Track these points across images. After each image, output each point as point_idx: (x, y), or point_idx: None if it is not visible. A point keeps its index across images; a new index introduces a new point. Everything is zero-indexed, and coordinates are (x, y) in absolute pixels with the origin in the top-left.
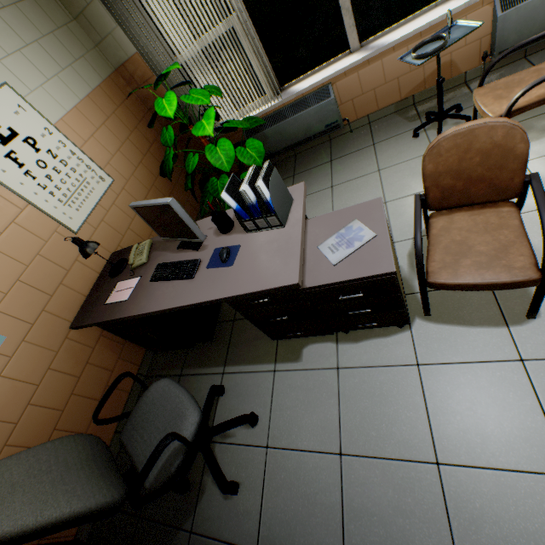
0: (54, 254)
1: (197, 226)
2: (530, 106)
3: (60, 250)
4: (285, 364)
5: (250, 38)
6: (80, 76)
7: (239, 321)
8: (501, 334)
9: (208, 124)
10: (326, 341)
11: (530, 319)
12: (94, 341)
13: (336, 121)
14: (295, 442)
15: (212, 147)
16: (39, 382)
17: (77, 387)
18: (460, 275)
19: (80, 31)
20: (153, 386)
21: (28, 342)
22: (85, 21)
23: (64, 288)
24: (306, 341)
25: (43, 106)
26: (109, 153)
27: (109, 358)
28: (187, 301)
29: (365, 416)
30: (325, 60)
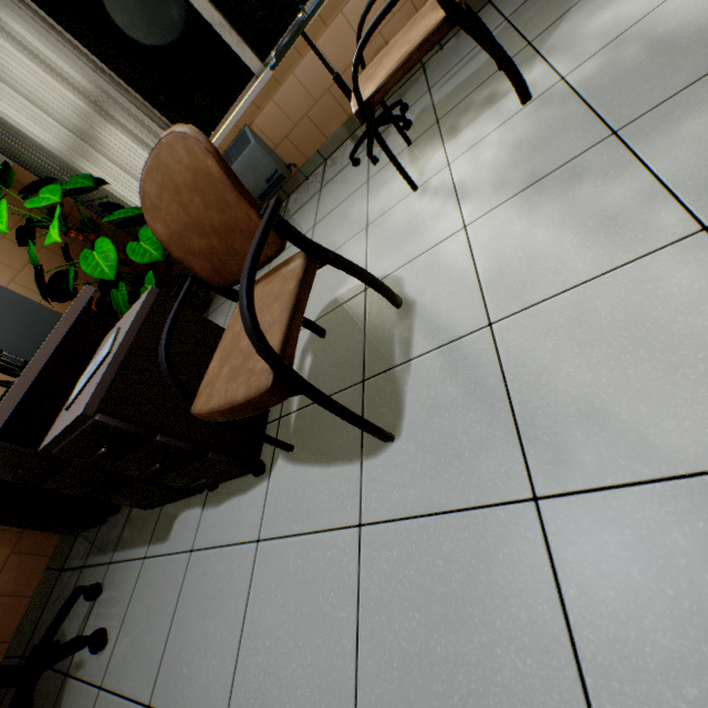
0: None
1: None
2: (392, 79)
3: None
4: (156, 545)
5: (120, 102)
6: None
7: None
8: (352, 475)
9: (53, 228)
10: (196, 504)
11: (388, 443)
12: None
13: (276, 171)
14: (122, 681)
15: (88, 253)
16: None
17: None
18: (213, 395)
19: None
20: None
21: None
22: None
23: None
24: (182, 507)
25: None
26: None
27: None
28: None
29: (188, 637)
30: (234, 97)
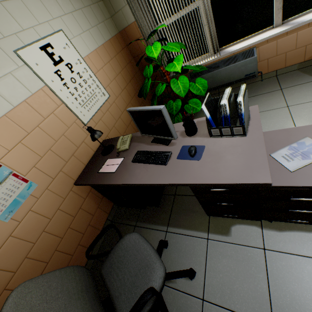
0: (71, 136)
1: (174, 128)
2: None
3: (75, 134)
4: (216, 235)
5: (208, 14)
6: (100, 32)
7: (179, 196)
8: None
9: (178, 64)
10: (251, 224)
11: None
12: (85, 194)
13: (254, 72)
14: (227, 302)
15: (175, 80)
16: (51, 217)
17: (72, 223)
18: None
19: (104, 7)
20: (127, 236)
21: (49, 190)
22: (108, 2)
23: (74, 158)
24: (234, 221)
25: (79, 47)
26: (109, 80)
27: (92, 207)
28: (162, 180)
29: (296, 298)
30: (253, 32)
